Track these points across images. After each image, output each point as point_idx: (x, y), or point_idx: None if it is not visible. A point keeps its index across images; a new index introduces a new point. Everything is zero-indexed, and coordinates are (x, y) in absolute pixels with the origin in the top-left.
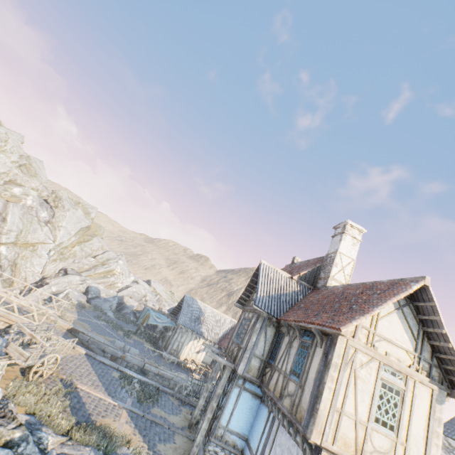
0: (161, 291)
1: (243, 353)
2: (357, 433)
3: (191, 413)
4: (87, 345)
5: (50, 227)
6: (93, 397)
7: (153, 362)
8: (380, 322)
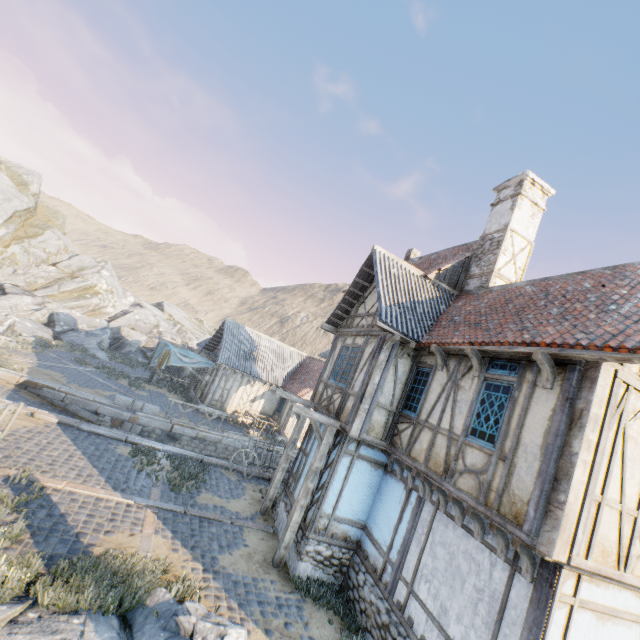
0: (182, 319)
1: (358, 404)
2: (623, 531)
3: (261, 490)
4: (64, 406)
5: None
6: (82, 499)
7: (185, 421)
8: None
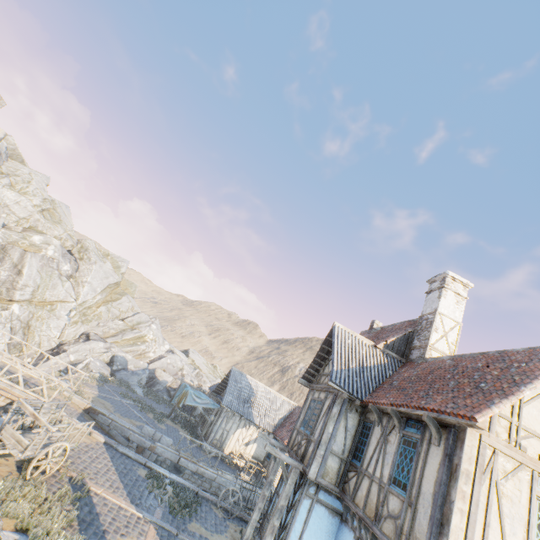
0: (201, 364)
1: (315, 449)
2: None
3: (241, 531)
4: (108, 430)
5: (72, 283)
6: (111, 504)
7: (190, 455)
8: (525, 409)
